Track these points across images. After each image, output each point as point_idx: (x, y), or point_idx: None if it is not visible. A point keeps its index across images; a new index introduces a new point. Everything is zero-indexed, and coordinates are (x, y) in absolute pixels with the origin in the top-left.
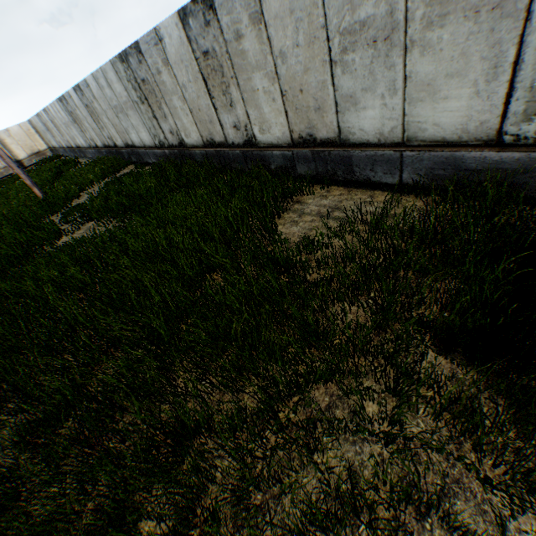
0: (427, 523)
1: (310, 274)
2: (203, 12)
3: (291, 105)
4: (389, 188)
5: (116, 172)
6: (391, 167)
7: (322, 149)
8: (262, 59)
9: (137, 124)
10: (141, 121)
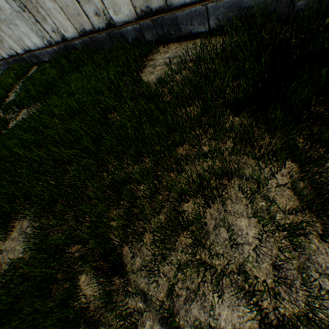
0: (232, 181)
1: (165, 98)
2: None
3: None
4: (204, 36)
5: (26, 73)
6: (202, 19)
7: (158, 17)
8: None
9: (27, 31)
10: (29, 27)
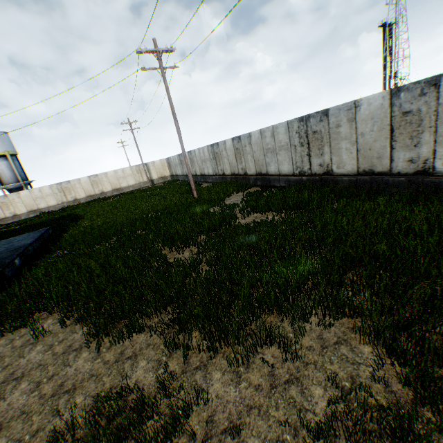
0: None
1: None
2: (422, 88)
3: None
4: None
5: (246, 189)
6: None
7: None
8: None
9: (283, 159)
10: (290, 157)
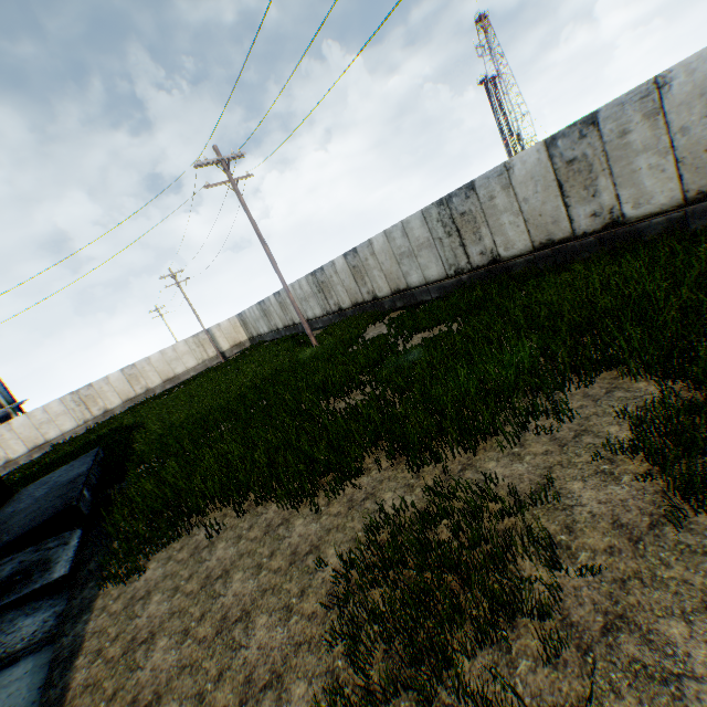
0: None
1: None
2: (580, 130)
3: (687, 167)
4: None
5: (383, 317)
6: None
7: None
8: (652, 141)
9: (428, 261)
10: (437, 255)
